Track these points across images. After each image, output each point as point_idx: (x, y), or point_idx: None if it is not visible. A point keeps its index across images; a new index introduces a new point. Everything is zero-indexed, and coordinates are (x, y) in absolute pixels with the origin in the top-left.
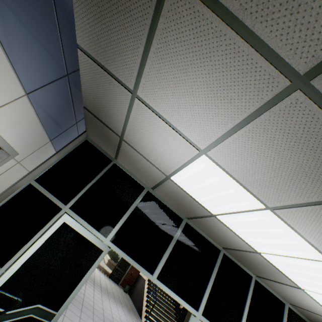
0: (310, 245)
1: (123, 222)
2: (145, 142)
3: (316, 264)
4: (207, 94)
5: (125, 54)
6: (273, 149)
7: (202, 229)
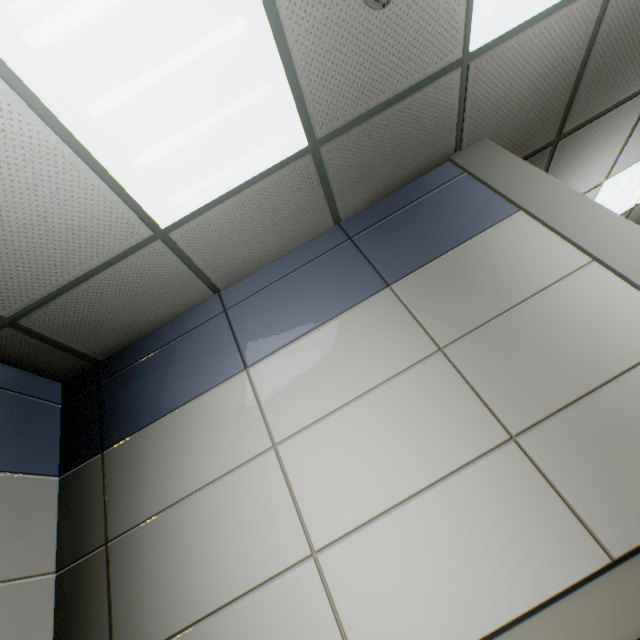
0: None
1: None
2: None
3: None
4: (596, 152)
5: None
6: None
7: None
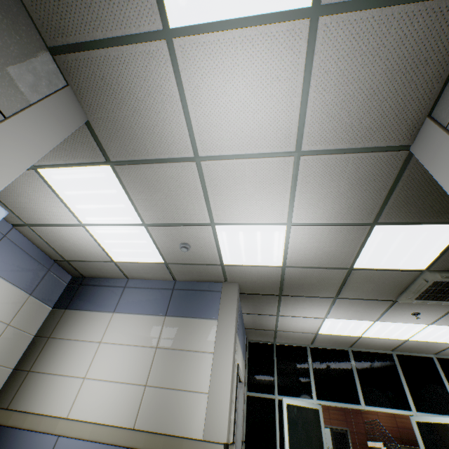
0: (411, 324)
1: (313, 381)
2: (292, 326)
3: (428, 328)
4: (310, 306)
5: (269, 309)
6: (348, 308)
7: (365, 347)
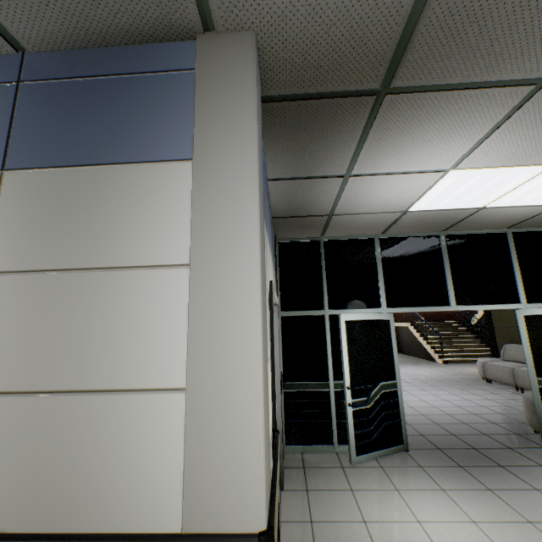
0: None
1: (383, 285)
2: (366, 201)
3: None
4: (442, 134)
5: (332, 157)
6: (538, 127)
7: (469, 228)
